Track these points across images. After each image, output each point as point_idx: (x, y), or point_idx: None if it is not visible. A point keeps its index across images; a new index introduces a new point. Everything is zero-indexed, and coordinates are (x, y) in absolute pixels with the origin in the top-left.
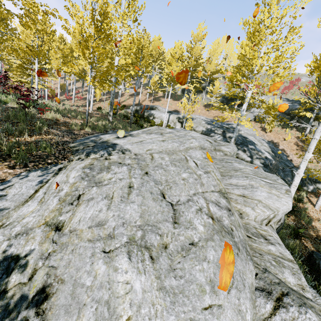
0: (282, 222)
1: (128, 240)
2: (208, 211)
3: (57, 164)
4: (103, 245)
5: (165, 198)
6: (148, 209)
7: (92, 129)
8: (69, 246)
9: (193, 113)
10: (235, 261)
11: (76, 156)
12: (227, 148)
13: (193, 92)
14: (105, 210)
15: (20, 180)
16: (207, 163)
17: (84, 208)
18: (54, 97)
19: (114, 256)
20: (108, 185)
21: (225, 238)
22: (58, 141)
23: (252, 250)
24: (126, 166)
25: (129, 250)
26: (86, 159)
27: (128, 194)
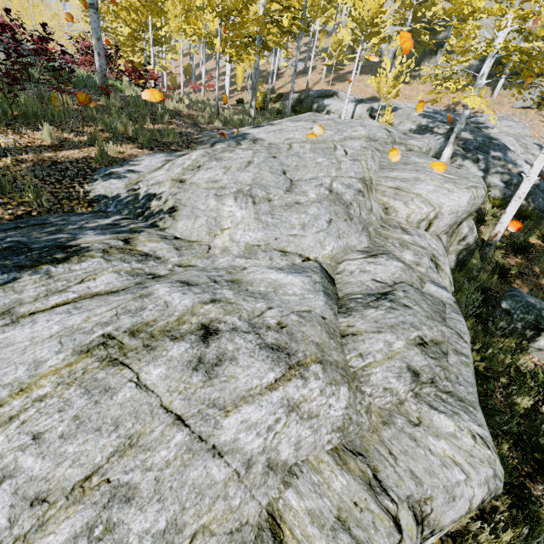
0: (469, 243)
1: (236, 191)
2: (329, 186)
3: (181, 151)
4: (216, 192)
5: (286, 175)
6: (261, 176)
7: (224, 125)
8: (190, 190)
9: (406, 101)
10: (339, 221)
11: (201, 146)
12: (417, 142)
13: (417, 56)
14: (221, 175)
15: (149, 157)
16: (363, 152)
17: (203, 173)
18: (176, 88)
19: (223, 198)
20: (228, 161)
21: (337, 206)
22: (181, 130)
23: (377, 234)
24: (252, 150)
25: (236, 196)
26: (211, 148)
27: (245, 167)
